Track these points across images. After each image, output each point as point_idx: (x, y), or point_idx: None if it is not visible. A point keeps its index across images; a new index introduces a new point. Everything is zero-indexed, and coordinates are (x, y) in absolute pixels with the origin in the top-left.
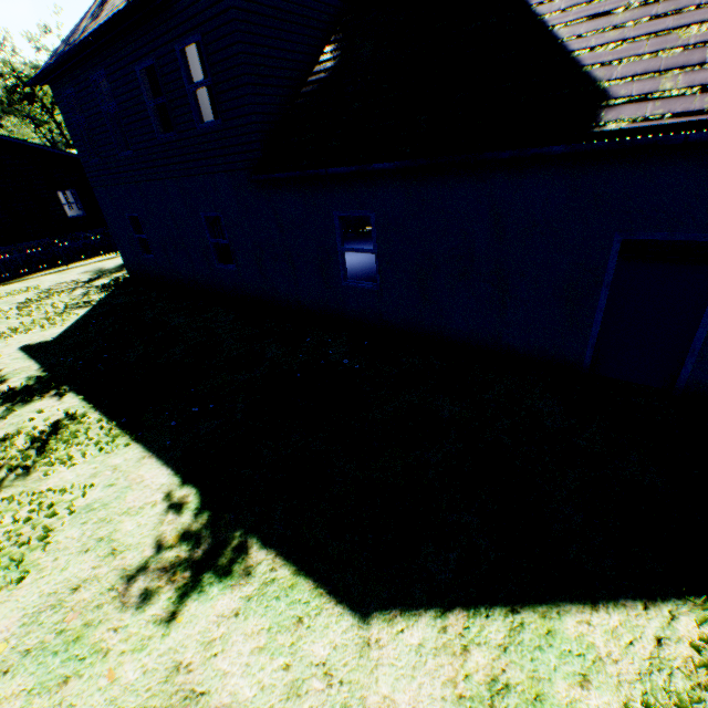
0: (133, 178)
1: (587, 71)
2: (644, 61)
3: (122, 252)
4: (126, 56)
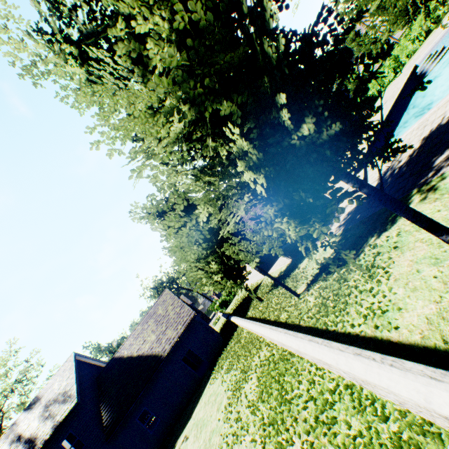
0: None
1: (157, 353)
2: (162, 347)
3: None
4: None
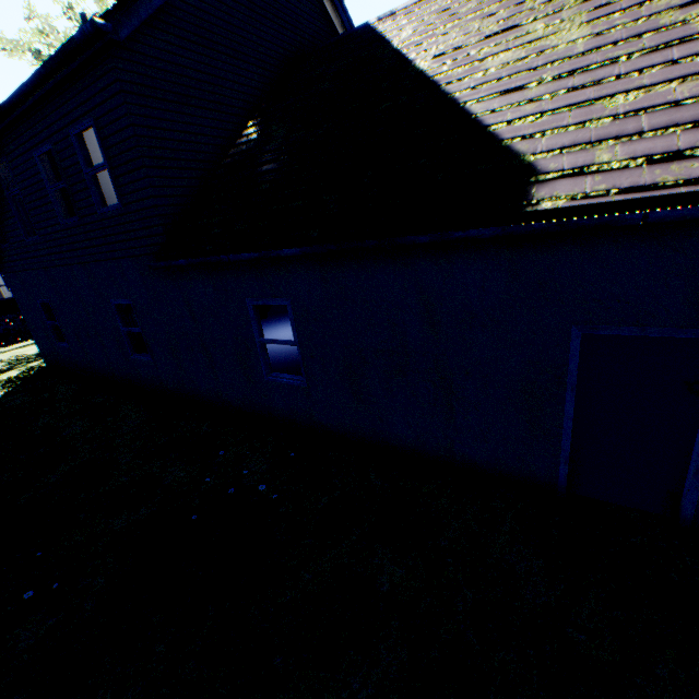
0: (41, 264)
1: (508, 144)
2: (570, 132)
3: (37, 340)
4: (25, 143)
